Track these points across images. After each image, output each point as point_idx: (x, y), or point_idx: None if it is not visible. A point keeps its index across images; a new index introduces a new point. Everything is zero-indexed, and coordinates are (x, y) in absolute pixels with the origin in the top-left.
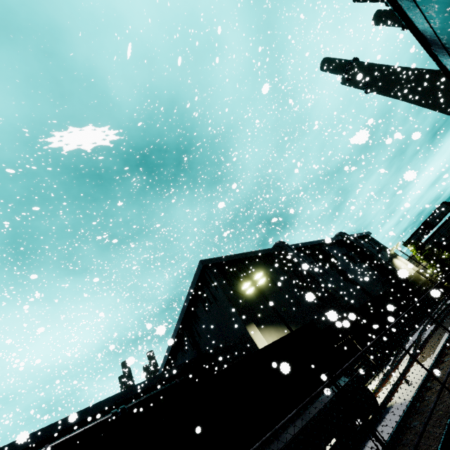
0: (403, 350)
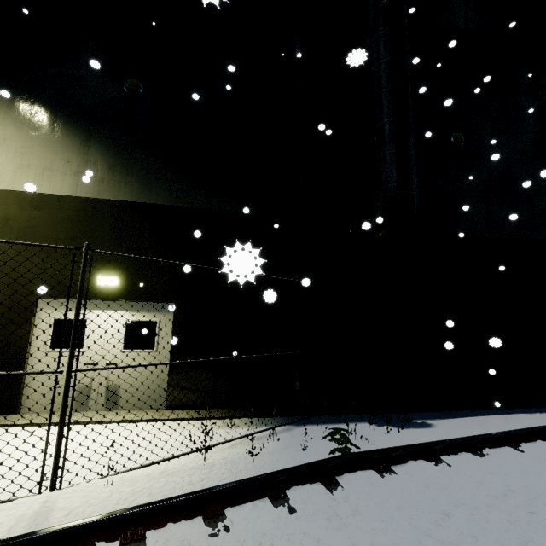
0: (295, 512)
